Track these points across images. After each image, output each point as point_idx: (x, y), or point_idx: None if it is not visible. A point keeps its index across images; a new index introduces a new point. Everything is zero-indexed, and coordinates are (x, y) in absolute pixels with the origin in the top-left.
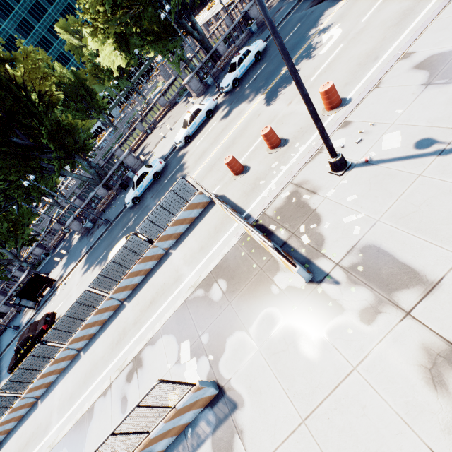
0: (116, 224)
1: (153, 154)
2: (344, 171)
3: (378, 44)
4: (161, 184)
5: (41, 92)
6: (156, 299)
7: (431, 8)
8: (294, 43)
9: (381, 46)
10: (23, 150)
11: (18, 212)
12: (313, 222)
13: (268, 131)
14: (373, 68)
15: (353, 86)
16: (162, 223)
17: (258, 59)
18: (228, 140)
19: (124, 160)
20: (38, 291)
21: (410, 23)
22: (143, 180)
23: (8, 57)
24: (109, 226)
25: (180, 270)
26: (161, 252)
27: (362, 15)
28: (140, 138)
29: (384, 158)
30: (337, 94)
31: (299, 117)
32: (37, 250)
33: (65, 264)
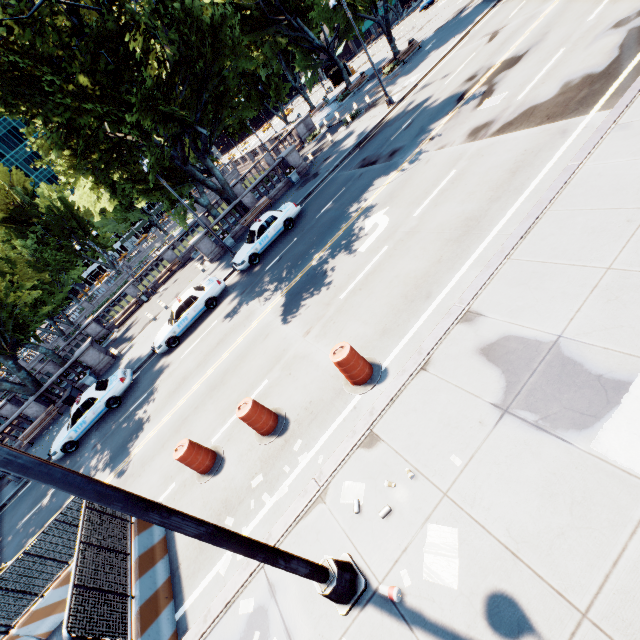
0: (30, 489)
1: (132, 346)
2: (350, 606)
3: (432, 268)
4: (115, 422)
5: None
6: None
7: (503, 228)
8: (333, 217)
9: (436, 274)
10: None
11: None
12: None
13: (246, 413)
14: (424, 315)
15: (393, 341)
16: (35, 584)
17: (289, 227)
18: (218, 369)
19: (80, 357)
20: None
21: (476, 246)
22: (86, 412)
23: None
24: (22, 486)
25: None
26: None
27: (415, 204)
28: (129, 306)
29: (426, 612)
30: (362, 364)
31: (313, 373)
32: None
33: None
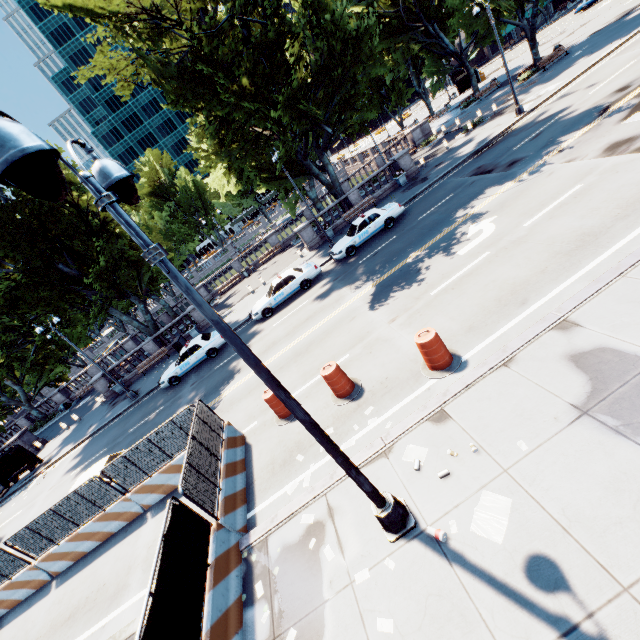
0: (140, 406)
1: (231, 311)
2: (398, 536)
3: (533, 277)
4: (211, 369)
5: (107, 219)
6: (77, 615)
7: (624, 246)
8: (436, 220)
9: (537, 283)
10: (62, 283)
11: (33, 354)
12: (310, 635)
13: (329, 373)
14: (515, 318)
15: (478, 338)
16: (148, 465)
17: (389, 226)
18: (305, 340)
19: (191, 312)
20: (14, 471)
21: (588, 261)
22: (191, 355)
23: (78, 181)
24: (135, 404)
25: (133, 571)
26: (136, 509)
27: (528, 215)
28: (232, 279)
29: (467, 555)
30: (444, 351)
31: (393, 355)
32: (59, 396)
33: (66, 438)
